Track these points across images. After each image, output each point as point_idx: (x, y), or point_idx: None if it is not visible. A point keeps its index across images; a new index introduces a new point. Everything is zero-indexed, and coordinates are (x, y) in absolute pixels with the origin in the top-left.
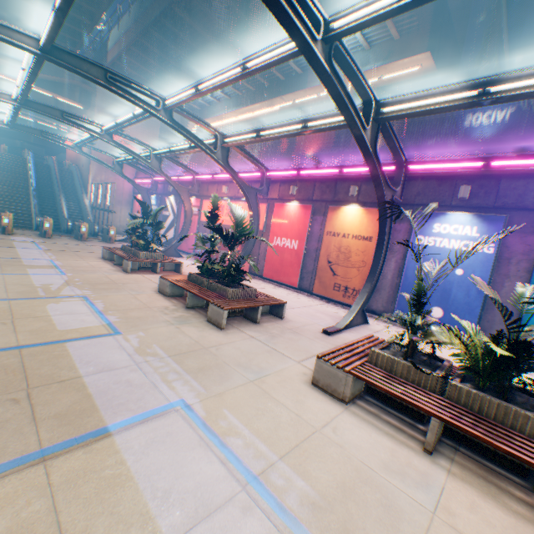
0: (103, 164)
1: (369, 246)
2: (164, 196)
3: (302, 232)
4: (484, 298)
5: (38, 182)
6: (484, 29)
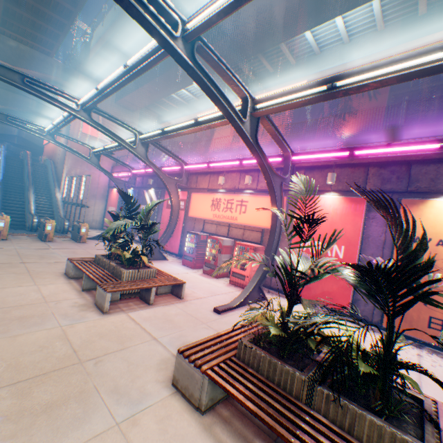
0: (78, 155)
1: None
2: (142, 189)
3: (351, 234)
4: None
5: (8, 175)
6: None
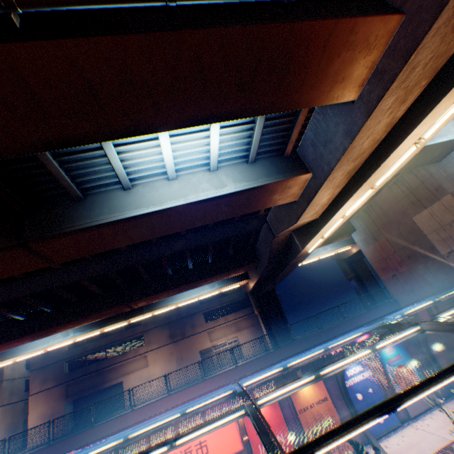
0: None
1: (328, 402)
2: None
3: (281, 422)
4: (385, 395)
5: None
6: (282, 277)
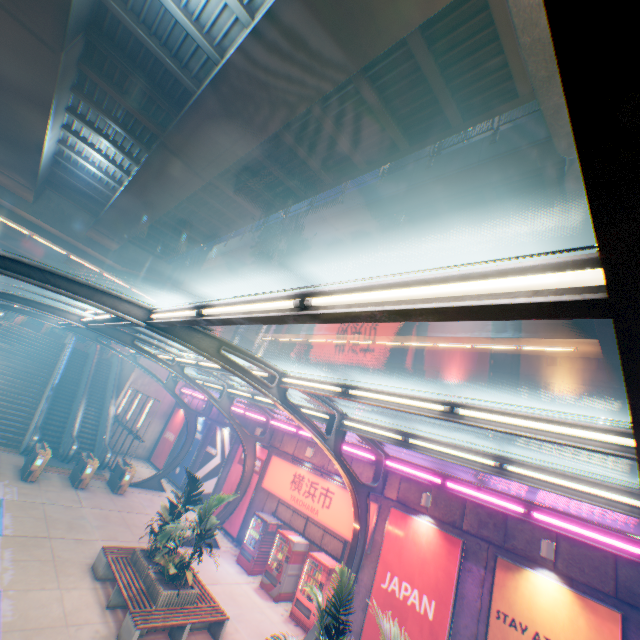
0: (155, 377)
1: None
2: (216, 423)
3: (443, 585)
4: None
5: (65, 374)
6: None
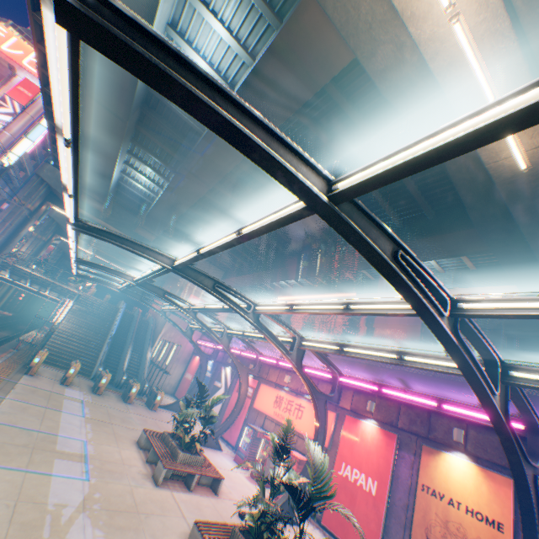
0: (178, 327)
1: (499, 538)
2: (221, 364)
3: (383, 469)
4: None
5: (118, 329)
6: None
